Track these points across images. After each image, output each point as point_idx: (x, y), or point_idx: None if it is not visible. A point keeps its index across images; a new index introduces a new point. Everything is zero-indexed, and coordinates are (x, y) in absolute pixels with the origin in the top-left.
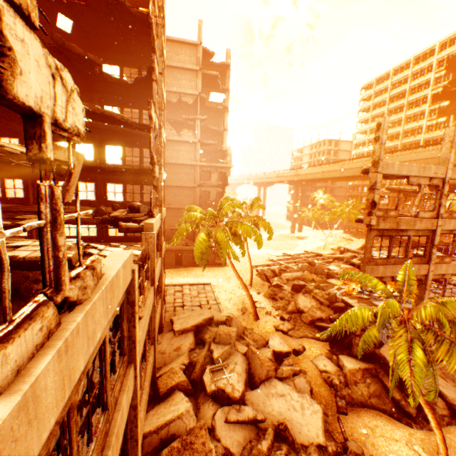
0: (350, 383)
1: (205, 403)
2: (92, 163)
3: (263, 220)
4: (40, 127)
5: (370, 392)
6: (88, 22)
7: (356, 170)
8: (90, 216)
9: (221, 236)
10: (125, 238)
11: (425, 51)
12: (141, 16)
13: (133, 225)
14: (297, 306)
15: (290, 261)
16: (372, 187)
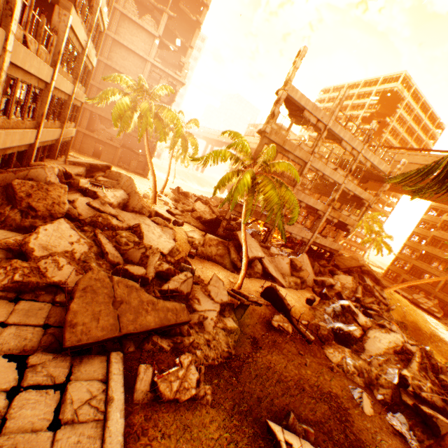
0: (206, 245)
1: (74, 194)
2: None
3: (193, 138)
4: None
5: (217, 253)
6: None
7: None
8: None
9: (145, 106)
10: None
11: (373, 79)
12: None
13: None
14: (193, 207)
15: None
16: (277, 101)
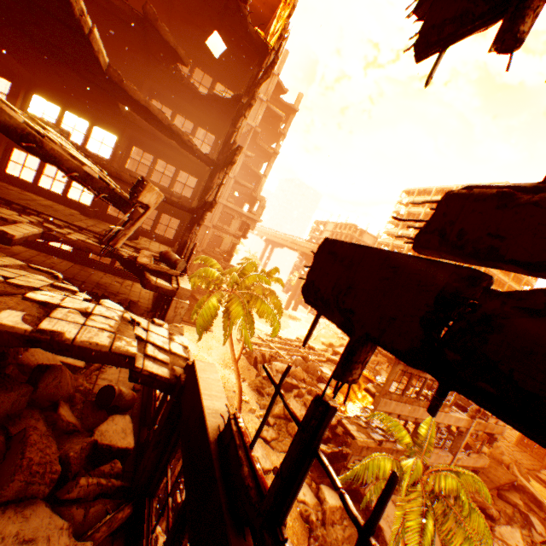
0: (328, 523)
1: None
2: (131, 179)
3: (276, 297)
4: (372, 352)
5: (344, 536)
6: (185, 3)
7: None
8: (95, 241)
9: (237, 310)
10: (110, 267)
11: None
12: (256, 39)
13: (166, 285)
14: (286, 411)
15: (281, 346)
16: None
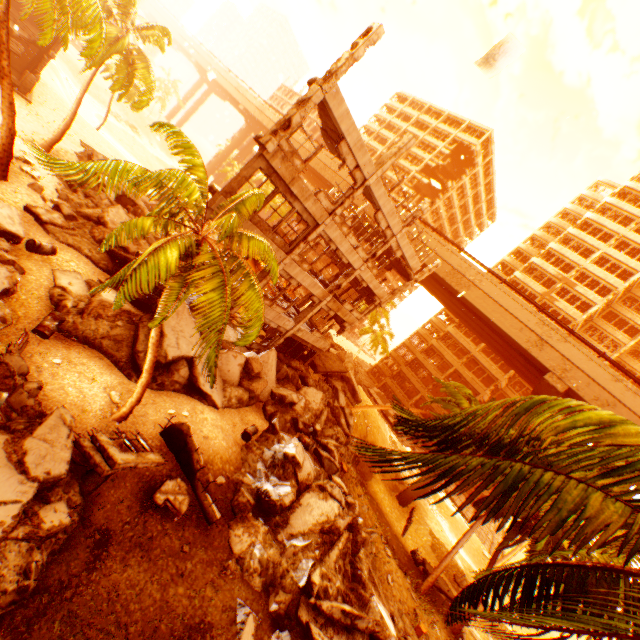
0: (91, 314)
1: None
2: None
3: (148, 69)
4: None
5: (111, 334)
6: None
7: (320, 165)
8: None
9: None
10: None
11: (458, 119)
12: None
13: None
14: (102, 215)
15: None
16: (304, 102)
